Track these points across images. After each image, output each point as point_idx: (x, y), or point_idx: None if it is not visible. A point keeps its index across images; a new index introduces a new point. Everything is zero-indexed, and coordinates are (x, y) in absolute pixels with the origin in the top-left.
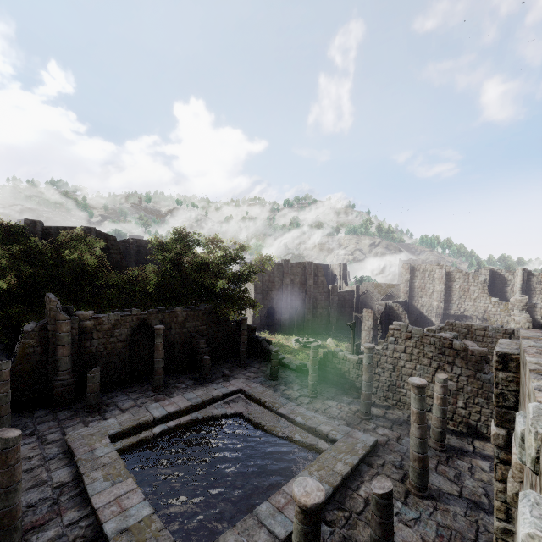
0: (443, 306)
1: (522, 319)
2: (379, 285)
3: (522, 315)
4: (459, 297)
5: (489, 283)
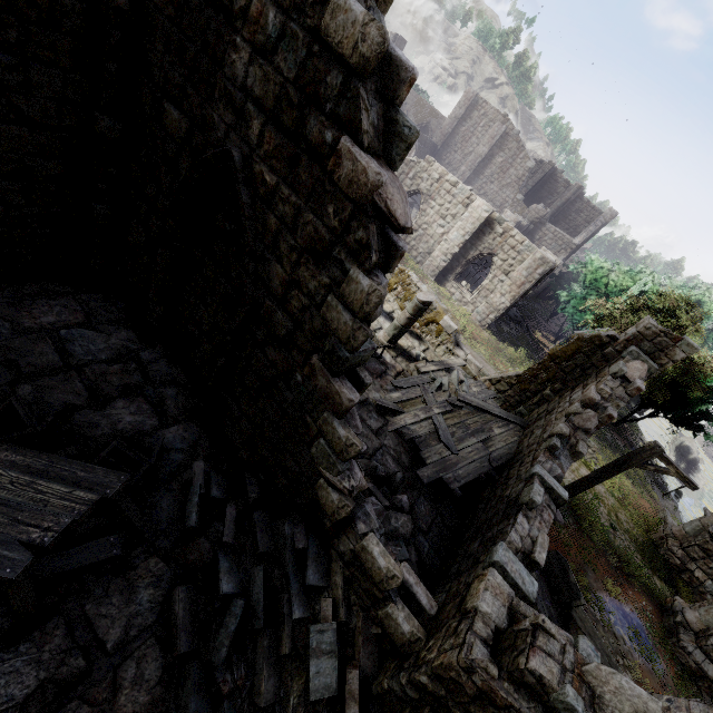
0: (468, 177)
1: (512, 216)
2: (422, 104)
3: (520, 219)
4: (491, 175)
5: (538, 184)
